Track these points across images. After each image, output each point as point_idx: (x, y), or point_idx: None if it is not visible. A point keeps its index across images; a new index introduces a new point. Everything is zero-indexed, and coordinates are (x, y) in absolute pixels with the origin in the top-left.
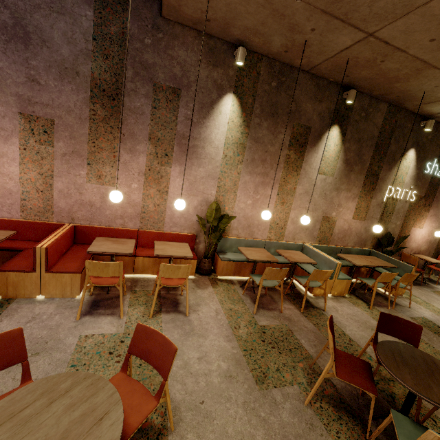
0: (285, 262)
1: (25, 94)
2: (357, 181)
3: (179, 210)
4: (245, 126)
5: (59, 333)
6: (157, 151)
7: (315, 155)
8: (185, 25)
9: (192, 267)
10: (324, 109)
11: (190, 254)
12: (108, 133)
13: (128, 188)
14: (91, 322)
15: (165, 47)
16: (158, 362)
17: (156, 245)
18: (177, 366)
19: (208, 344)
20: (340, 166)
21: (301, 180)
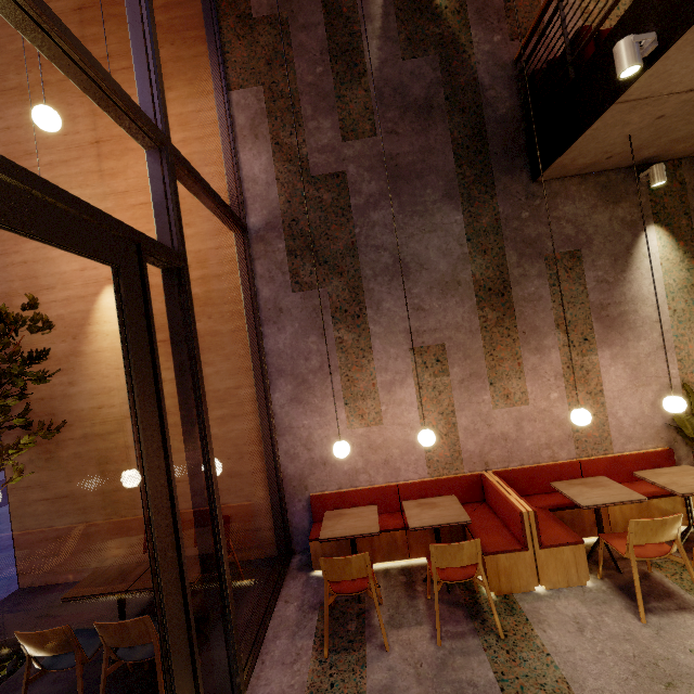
0: None
1: (412, 326)
2: None
3: (627, 415)
4: (689, 258)
5: (651, 648)
6: (571, 339)
7: None
8: (564, 177)
9: None
10: None
11: None
12: (504, 337)
13: (546, 401)
14: (670, 624)
15: (546, 211)
16: None
17: (651, 479)
18: None
19: None
20: None
21: None
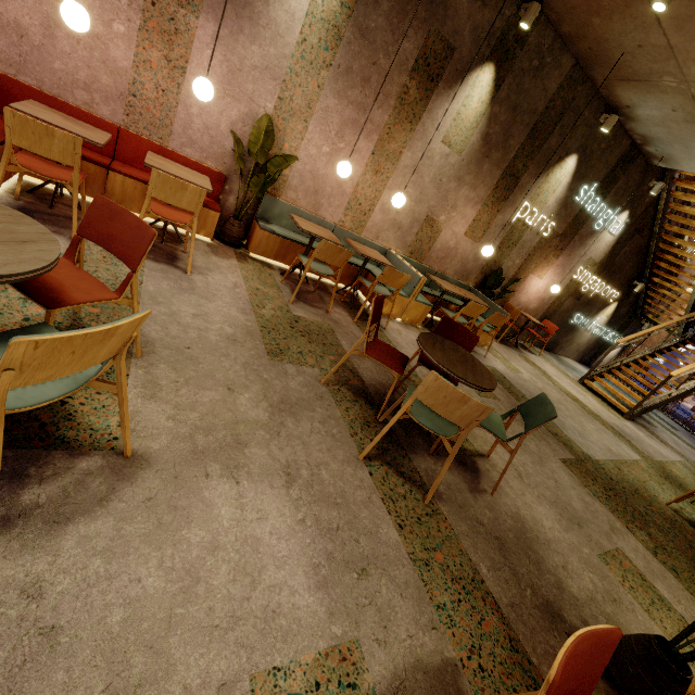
0: (355, 264)
1: None
2: (490, 178)
3: (202, 117)
4: None
5: None
6: None
7: (447, 107)
8: None
9: (211, 224)
10: (485, 23)
11: (208, 186)
12: None
13: (106, 28)
14: None
15: None
16: (125, 251)
17: (150, 156)
18: (160, 311)
19: (213, 308)
20: (476, 141)
21: (414, 142)
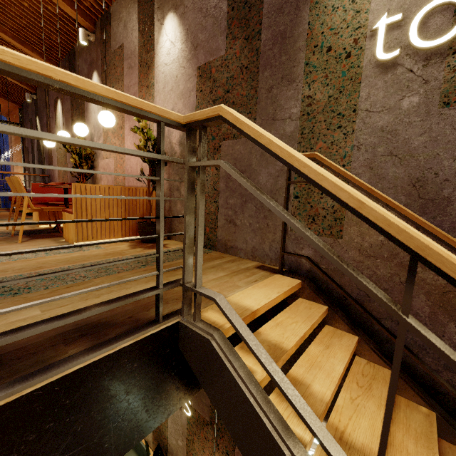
0: None
1: None
2: None
3: None
4: None
5: None
6: None
7: None
8: None
9: None
10: None
11: None
12: None
13: None
14: None
15: None
16: None
17: None
18: None
19: None
20: None
21: None
